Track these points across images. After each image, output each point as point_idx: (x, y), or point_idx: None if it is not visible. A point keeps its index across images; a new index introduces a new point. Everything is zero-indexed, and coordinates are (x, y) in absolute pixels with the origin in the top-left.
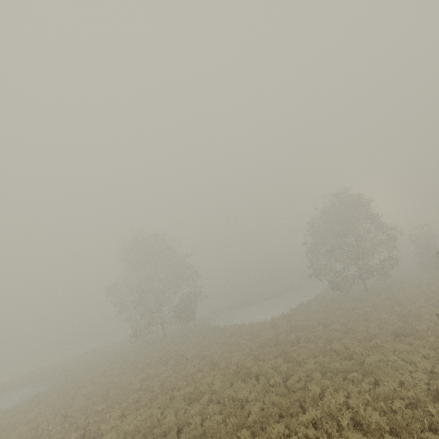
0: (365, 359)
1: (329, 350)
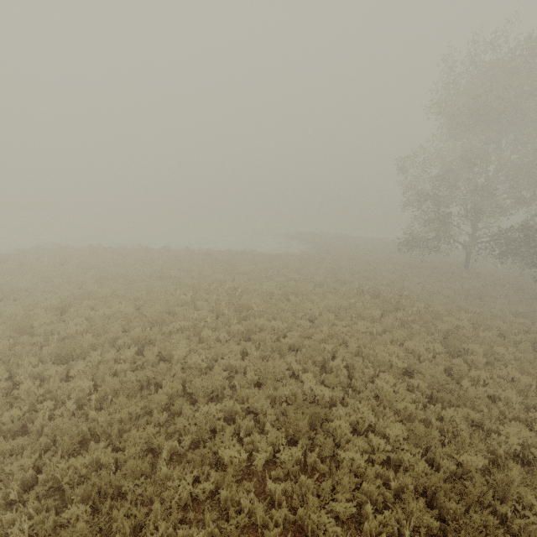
0: None
1: None
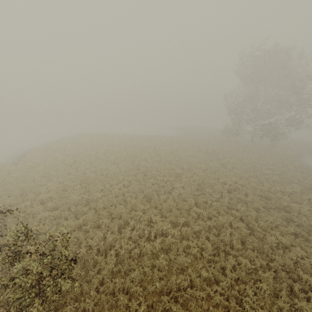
0: (256, 261)
1: (256, 231)
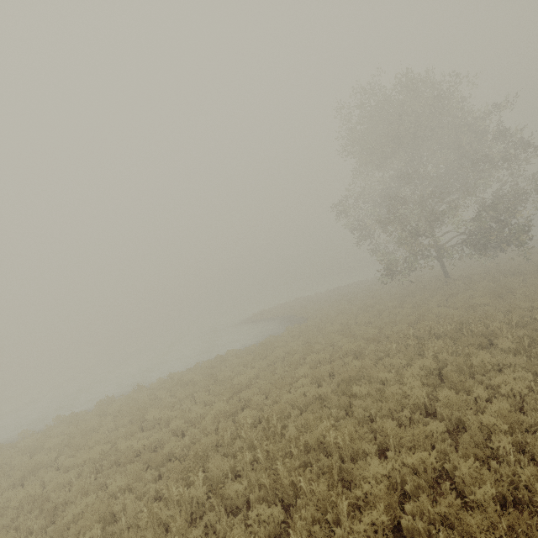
0: None
1: None
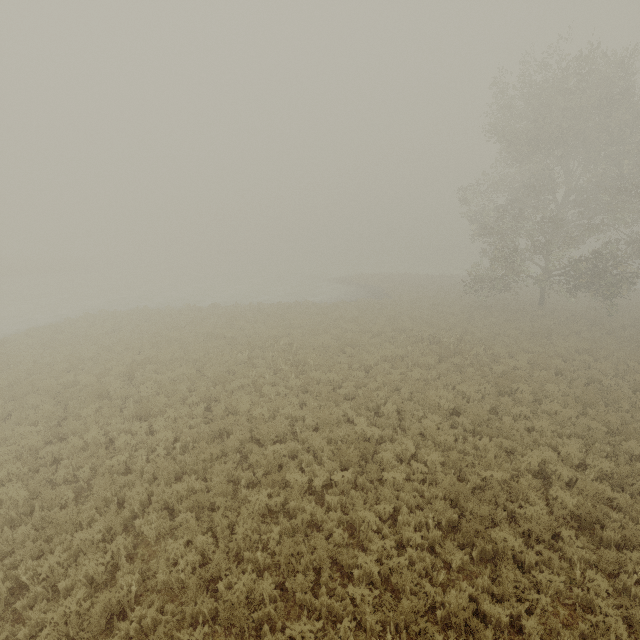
0: None
1: None
